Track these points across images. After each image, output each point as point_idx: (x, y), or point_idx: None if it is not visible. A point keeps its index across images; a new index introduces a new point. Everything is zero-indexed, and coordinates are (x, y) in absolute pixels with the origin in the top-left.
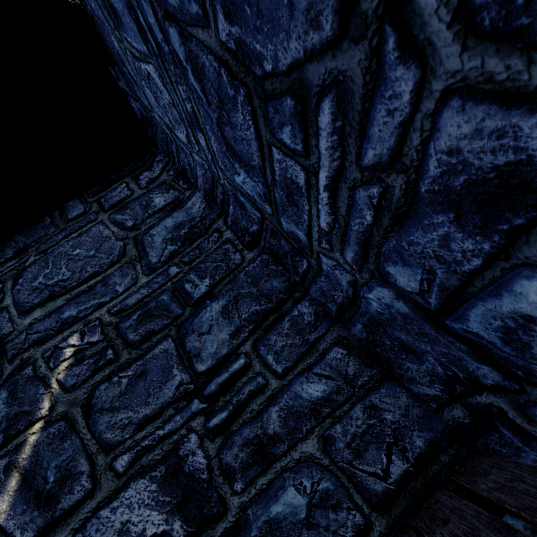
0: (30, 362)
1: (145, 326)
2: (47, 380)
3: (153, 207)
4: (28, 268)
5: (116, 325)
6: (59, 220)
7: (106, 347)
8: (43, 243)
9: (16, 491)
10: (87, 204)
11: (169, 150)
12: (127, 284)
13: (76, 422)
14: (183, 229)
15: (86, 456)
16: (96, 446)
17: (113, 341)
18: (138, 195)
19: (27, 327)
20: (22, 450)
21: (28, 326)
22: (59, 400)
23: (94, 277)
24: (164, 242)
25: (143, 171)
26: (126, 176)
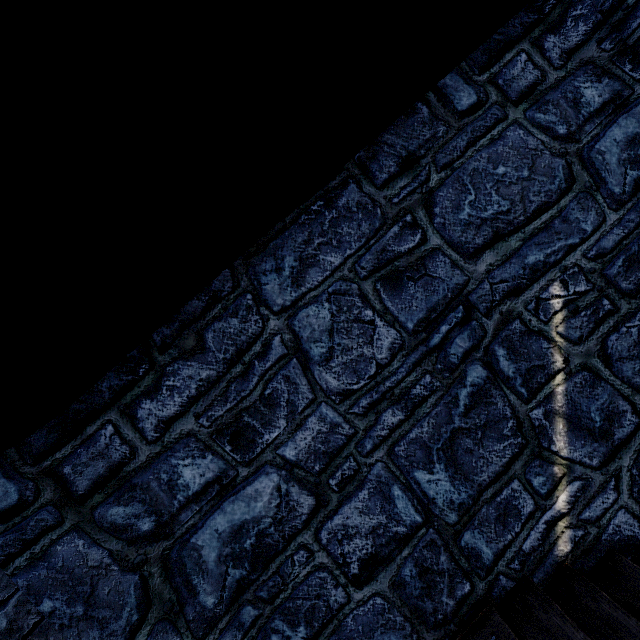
0: (514, 316)
1: (636, 274)
2: (546, 334)
3: (586, 105)
4: (438, 191)
5: (601, 273)
6: (443, 111)
7: (600, 297)
8: (438, 152)
9: (567, 432)
10: (478, 86)
11: (626, 2)
12: (594, 222)
13: (600, 371)
14: (639, 147)
15: (623, 398)
16: (630, 390)
17: (605, 291)
18: (556, 81)
19: (485, 275)
20: (554, 400)
21: (486, 274)
22: (571, 353)
23: (545, 210)
24: (622, 165)
25: (546, 33)
26: (520, 39)
